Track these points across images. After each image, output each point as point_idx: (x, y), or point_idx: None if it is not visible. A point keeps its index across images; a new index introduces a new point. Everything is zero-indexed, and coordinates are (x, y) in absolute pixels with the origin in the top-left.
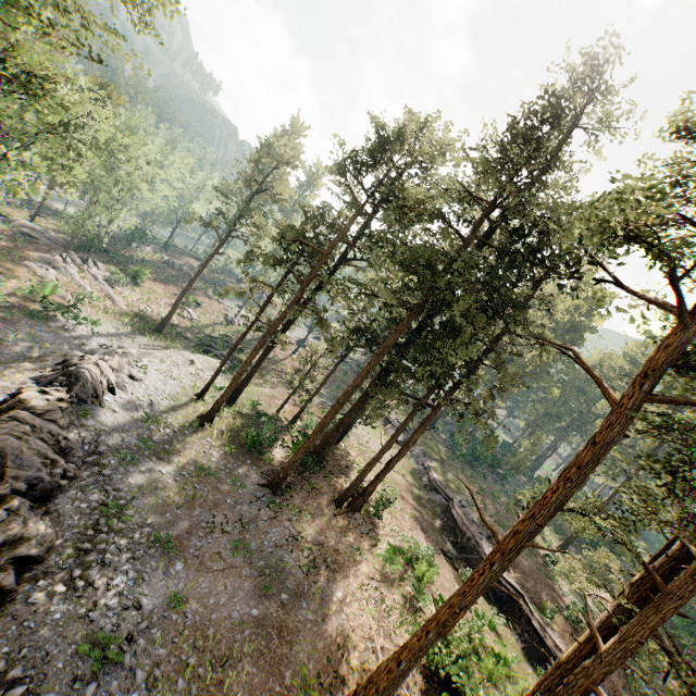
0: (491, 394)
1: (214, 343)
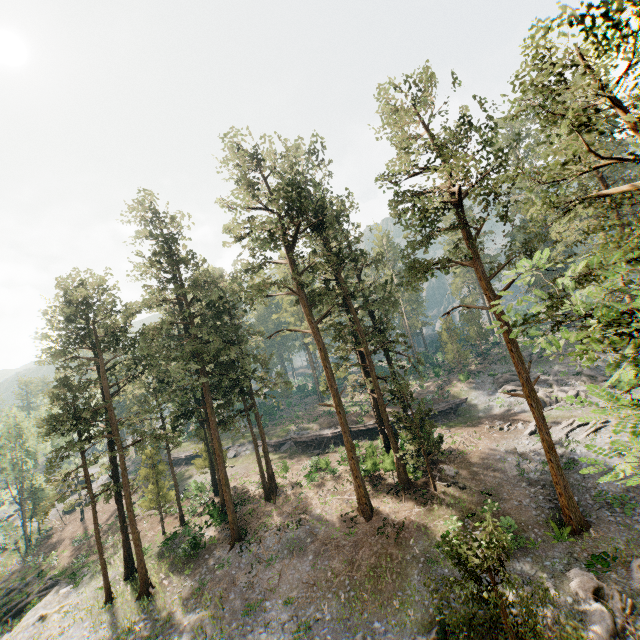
0: (266, 372)
1: (0, 608)
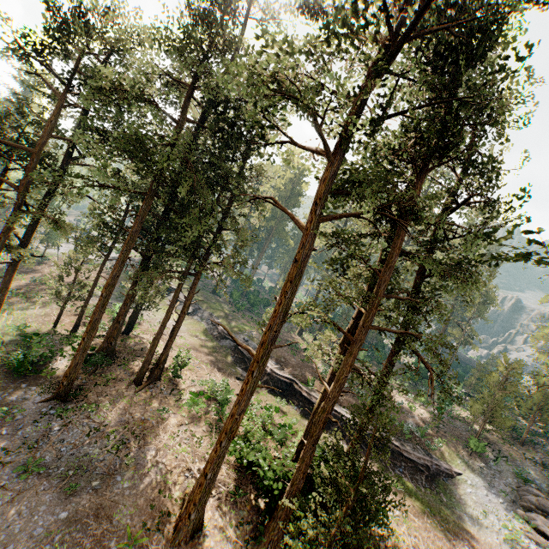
0: (235, 251)
1: None
